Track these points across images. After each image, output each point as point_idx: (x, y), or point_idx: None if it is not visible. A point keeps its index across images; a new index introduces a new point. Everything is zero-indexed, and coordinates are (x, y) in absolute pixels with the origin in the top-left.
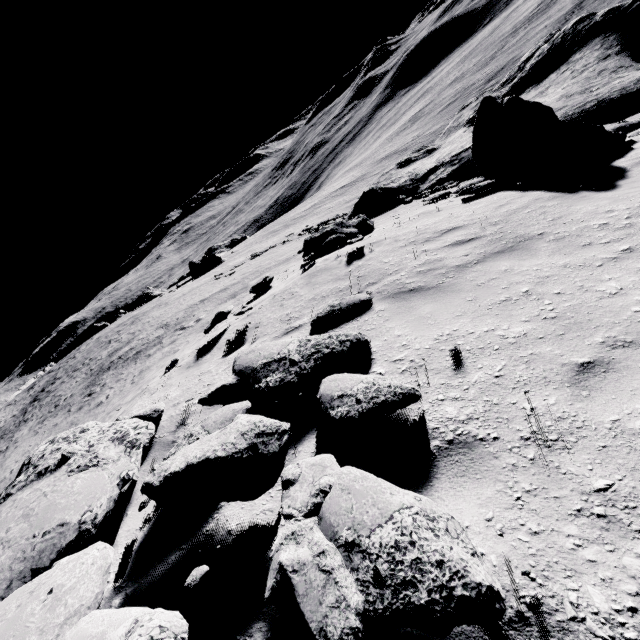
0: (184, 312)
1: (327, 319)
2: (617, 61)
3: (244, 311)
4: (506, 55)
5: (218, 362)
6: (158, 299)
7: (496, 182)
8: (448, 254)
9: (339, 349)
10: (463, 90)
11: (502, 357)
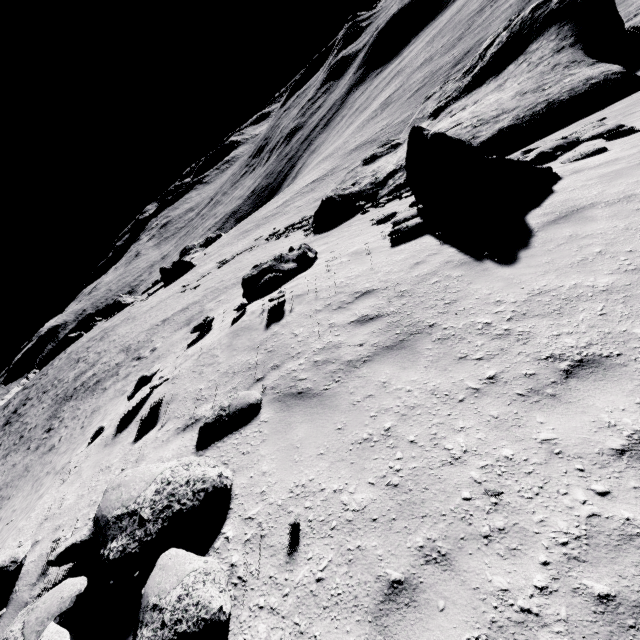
0: (145, 334)
1: (214, 427)
2: (570, 54)
3: (159, 384)
4: (472, 36)
5: (125, 451)
6: (129, 309)
7: (424, 222)
8: (348, 338)
9: (190, 505)
10: (431, 74)
11: (333, 545)
